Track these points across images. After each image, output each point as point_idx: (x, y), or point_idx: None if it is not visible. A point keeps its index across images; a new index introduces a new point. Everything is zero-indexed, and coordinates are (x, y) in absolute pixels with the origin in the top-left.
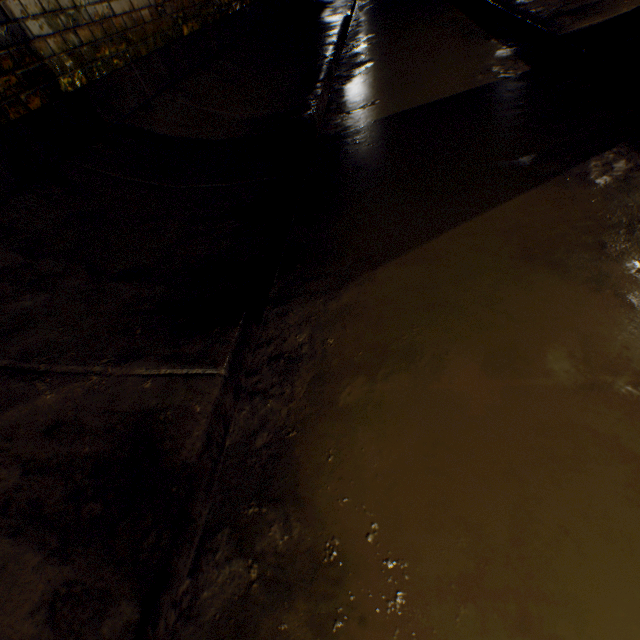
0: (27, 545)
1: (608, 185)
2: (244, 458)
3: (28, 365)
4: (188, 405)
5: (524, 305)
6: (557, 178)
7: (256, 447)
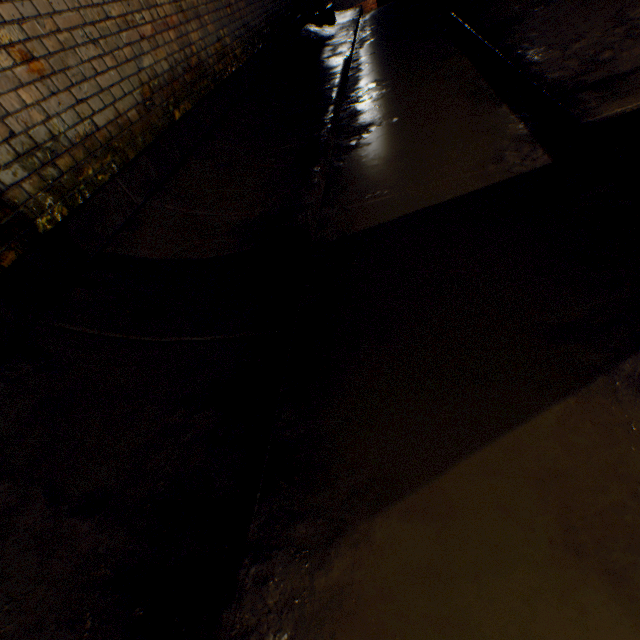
0: None
1: None
2: None
3: None
4: None
5: None
6: (602, 378)
7: None
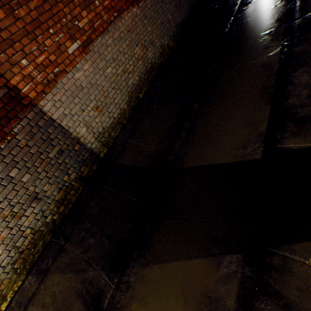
0: (85, 308)
1: (222, 274)
2: (115, 307)
3: (89, 260)
4: (107, 292)
5: (172, 308)
6: (213, 257)
7: (117, 306)
